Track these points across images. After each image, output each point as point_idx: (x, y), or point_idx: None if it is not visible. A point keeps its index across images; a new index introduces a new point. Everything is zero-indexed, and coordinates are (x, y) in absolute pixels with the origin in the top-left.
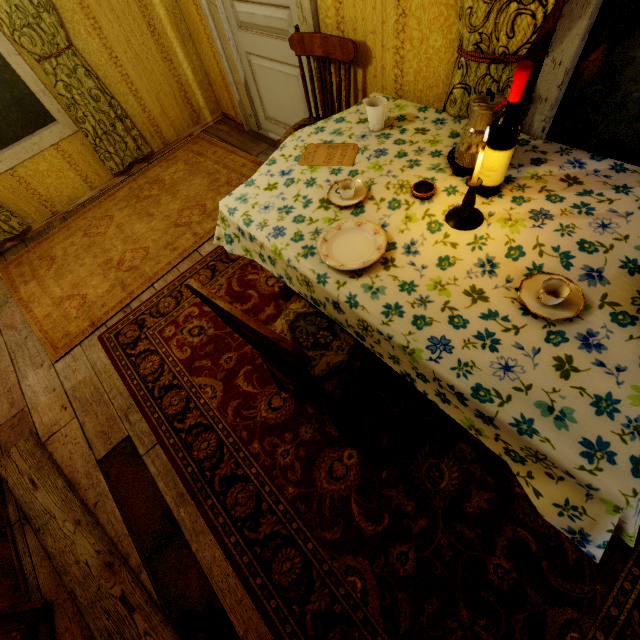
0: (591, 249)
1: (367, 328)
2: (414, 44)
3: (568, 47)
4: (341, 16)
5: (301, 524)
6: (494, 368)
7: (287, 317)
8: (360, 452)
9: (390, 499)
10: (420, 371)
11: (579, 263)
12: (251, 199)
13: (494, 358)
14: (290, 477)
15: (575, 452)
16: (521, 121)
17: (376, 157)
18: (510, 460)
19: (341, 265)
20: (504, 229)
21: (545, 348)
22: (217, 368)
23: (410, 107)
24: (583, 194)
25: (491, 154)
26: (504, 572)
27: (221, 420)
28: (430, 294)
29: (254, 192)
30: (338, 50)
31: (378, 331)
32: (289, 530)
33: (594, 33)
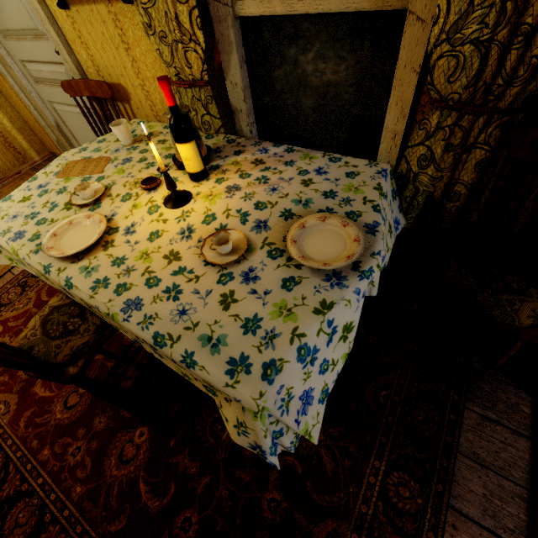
0: (263, 207)
1: (88, 305)
2: (150, 81)
3: (235, 73)
4: (97, 66)
5: (86, 525)
6: (173, 315)
7: (42, 313)
8: (151, 427)
9: (177, 466)
10: (130, 333)
11: (253, 218)
12: (3, 212)
13: (174, 306)
14: (79, 475)
15: (222, 372)
16: (186, 120)
17: (122, 164)
18: (212, 395)
19: (62, 253)
20: (205, 203)
21: (216, 288)
22: (14, 381)
23: (158, 126)
24: (264, 170)
25: (179, 147)
26: (276, 505)
27: (11, 435)
28: (136, 263)
29: (8, 205)
30: (99, 90)
31: (91, 305)
32: (72, 536)
33: (249, 63)
